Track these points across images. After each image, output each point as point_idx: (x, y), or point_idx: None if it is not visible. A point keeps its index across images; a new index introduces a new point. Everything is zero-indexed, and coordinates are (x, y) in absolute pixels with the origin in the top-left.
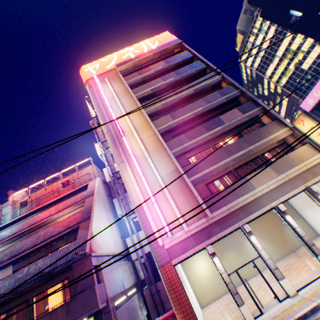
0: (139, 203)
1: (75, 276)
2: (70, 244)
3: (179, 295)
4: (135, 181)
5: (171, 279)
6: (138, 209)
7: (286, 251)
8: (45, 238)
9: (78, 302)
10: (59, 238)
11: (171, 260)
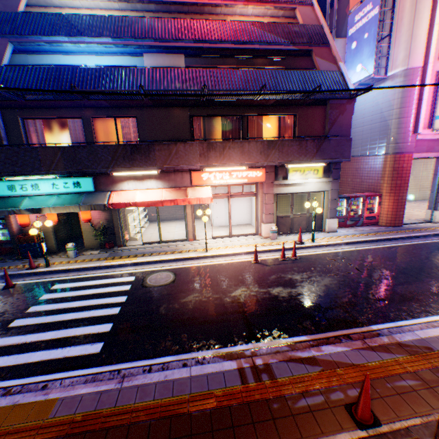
0: (418, 66)
1: (330, 117)
2: (313, 72)
3: (402, 185)
4: (437, 25)
5: (403, 169)
6: (410, 74)
7: (419, 199)
8: (252, 40)
9: (330, 145)
10: (262, 54)
11: (412, 153)
